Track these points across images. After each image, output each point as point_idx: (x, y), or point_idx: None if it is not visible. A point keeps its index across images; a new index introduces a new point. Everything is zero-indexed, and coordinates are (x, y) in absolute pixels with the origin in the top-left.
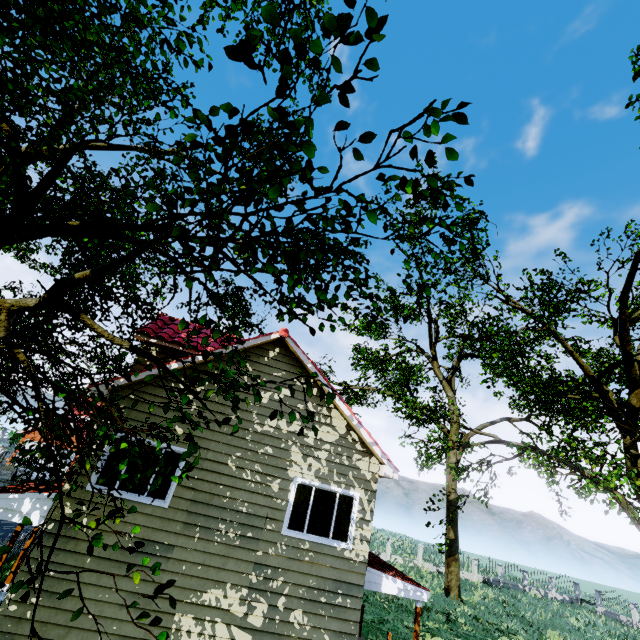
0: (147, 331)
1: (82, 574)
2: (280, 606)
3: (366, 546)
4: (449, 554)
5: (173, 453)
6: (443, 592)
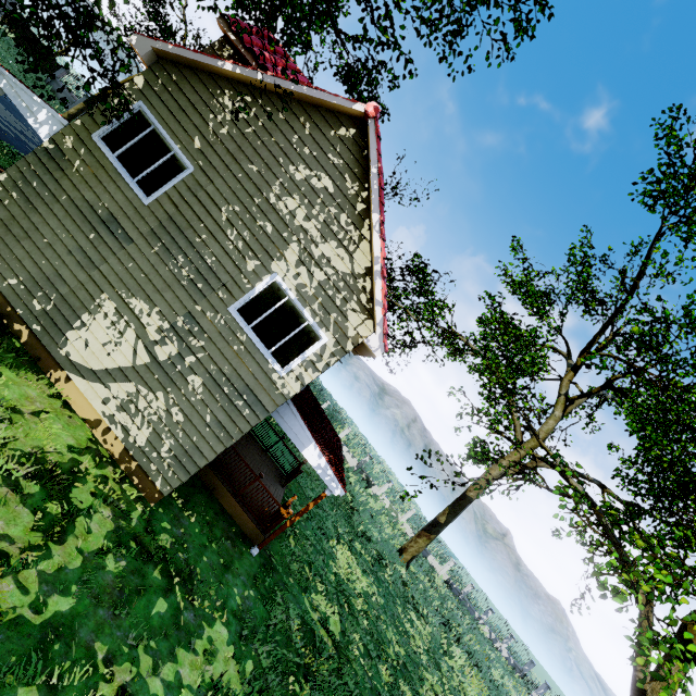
0: (230, 19)
1: (55, 204)
2: (187, 362)
3: (298, 387)
4: (427, 529)
5: (180, 162)
6: (398, 549)
